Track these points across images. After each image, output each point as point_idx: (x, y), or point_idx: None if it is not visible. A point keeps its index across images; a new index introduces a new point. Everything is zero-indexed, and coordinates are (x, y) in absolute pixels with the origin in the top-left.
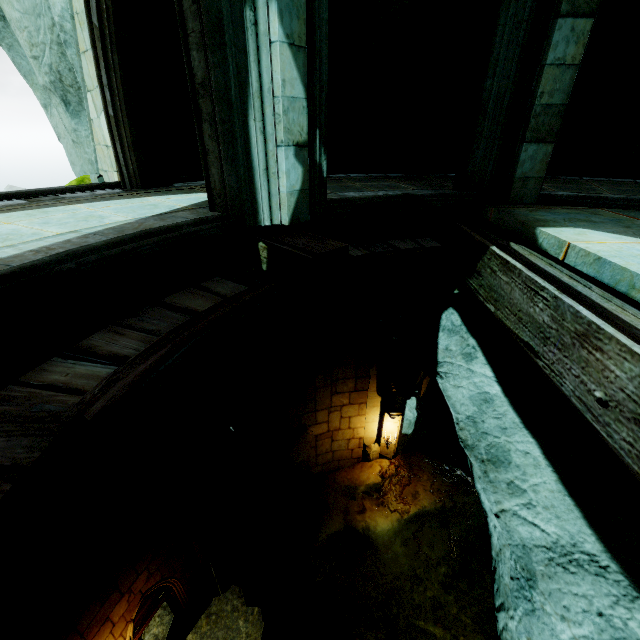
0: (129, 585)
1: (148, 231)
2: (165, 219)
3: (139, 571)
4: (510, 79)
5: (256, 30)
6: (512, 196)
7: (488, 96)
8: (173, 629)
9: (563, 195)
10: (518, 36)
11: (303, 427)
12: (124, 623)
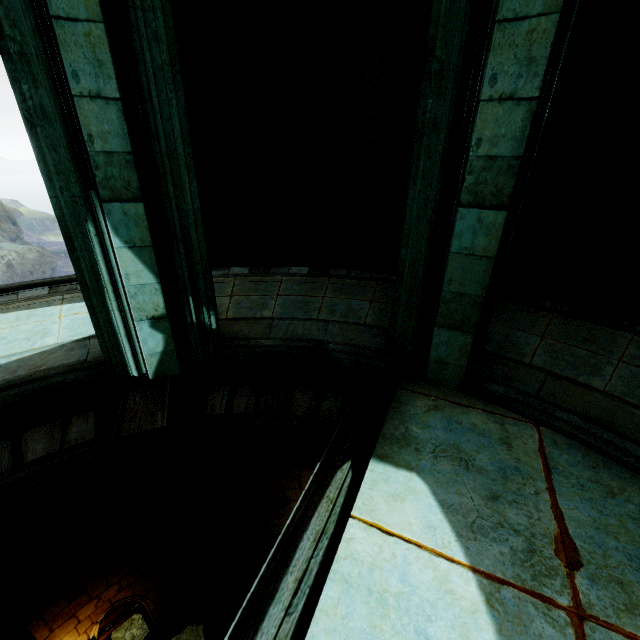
0: (99, 592)
1: (11, 383)
2: (73, 350)
3: (110, 583)
4: (422, 254)
5: (102, 237)
6: (429, 376)
7: (404, 264)
8: (147, 638)
9: (499, 390)
10: (427, 213)
11: (287, 500)
12: (90, 623)
